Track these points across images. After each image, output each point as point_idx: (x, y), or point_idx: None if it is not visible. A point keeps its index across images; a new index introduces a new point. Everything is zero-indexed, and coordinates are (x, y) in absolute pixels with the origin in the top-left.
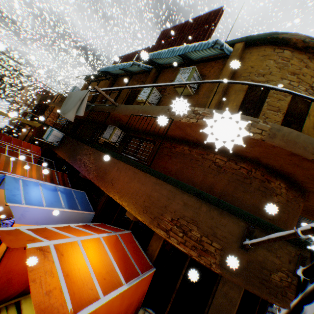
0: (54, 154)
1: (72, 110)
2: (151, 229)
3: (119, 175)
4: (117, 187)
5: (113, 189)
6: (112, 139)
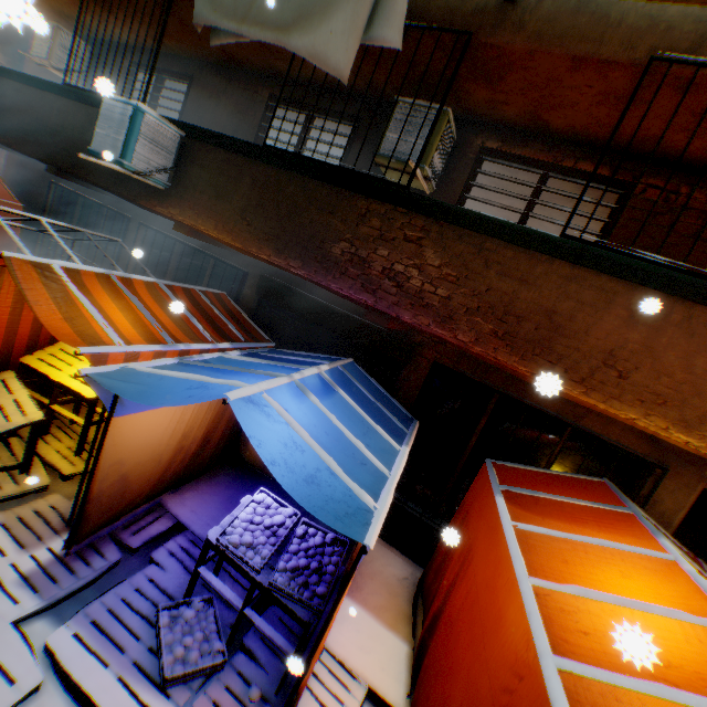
0: (80, 206)
1: (346, 8)
2: (653, 465)
3: (655, 345)
4: (654, 388)
5: (628, 391)
6: (430, 164)
